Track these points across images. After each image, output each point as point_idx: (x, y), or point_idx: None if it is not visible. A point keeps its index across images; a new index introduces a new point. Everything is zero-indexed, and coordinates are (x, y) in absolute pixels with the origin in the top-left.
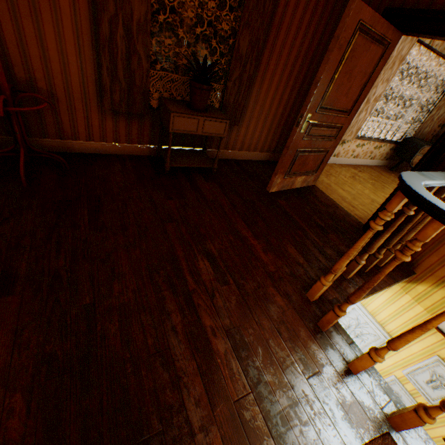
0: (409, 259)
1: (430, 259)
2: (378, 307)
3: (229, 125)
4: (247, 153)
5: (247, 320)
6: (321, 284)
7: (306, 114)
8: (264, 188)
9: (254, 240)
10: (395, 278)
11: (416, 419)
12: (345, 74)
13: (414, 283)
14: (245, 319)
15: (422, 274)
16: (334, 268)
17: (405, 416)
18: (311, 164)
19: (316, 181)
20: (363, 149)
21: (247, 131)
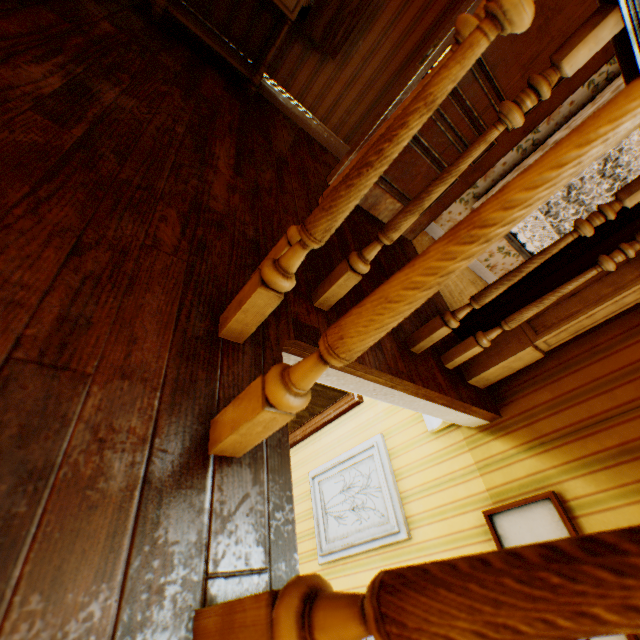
0: (530, 12)
1: (539, 395)
2: (412, 465)
3: (322, 54)
4: (332, 136)
5: (4, 172)
6: (287, 241)
7: (447, 44)
8: (324, 177)
9: (230, 171)
10: (462, 396)
11: (259, 639)
12: (540, 9)
13: (492, 434)
14: (4, 169)
15: (512, 420)
16: (326, 191)
17: (237, 617)
18: (419, 185)
19: (417, 243)
20: (506, 261)
21: (347, 91)
